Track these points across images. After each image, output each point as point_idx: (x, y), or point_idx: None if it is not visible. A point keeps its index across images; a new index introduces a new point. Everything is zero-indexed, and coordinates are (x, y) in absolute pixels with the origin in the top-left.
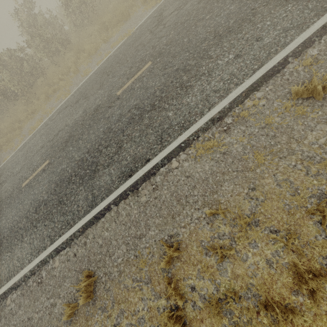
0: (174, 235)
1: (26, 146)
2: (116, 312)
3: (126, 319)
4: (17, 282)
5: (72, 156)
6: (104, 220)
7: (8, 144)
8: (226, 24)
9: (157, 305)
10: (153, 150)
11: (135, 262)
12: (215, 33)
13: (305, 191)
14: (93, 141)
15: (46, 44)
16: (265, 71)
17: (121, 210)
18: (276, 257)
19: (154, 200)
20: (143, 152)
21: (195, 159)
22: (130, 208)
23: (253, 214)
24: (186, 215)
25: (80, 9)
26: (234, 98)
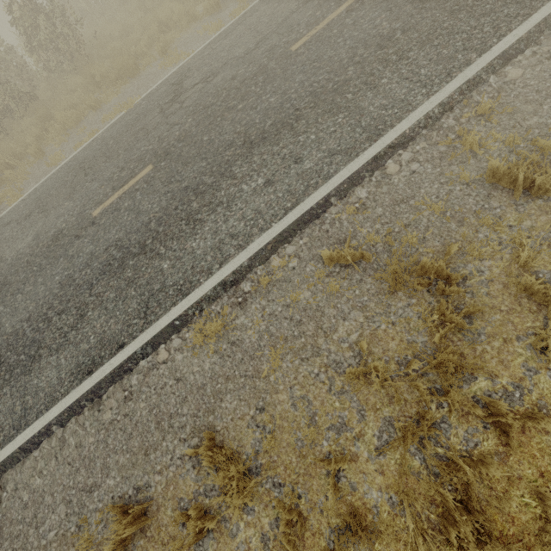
0: (144, 487)
1: None
2: None
3: None
4: None
5: (0, 323)
6: (38, 454)
7: None
8: (261, 125)
9: None
10: (132, 329)
11: (76, 539)
12: (246, 137)
13: (324, 419)
14: (41, 299)
15: None
16: (300, 214)
17: (69, 435)
18: (275, 529)
19: (124, 418)
20: (117, 329)
21: (194, 348)
22: (84, 433)
23: (255, 455)
24: (166, 451)
25: (56, 45)
26: (256, 252)
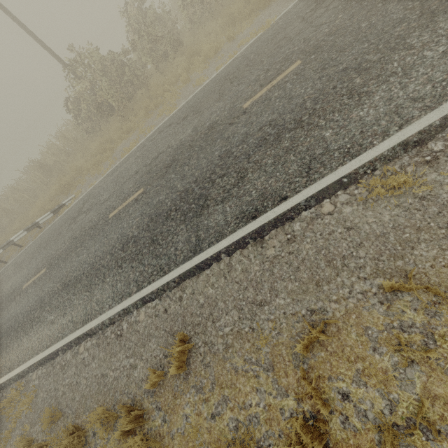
0: (318, 310)
1: (117, 171)
2: (217, 398)
3: (230, 411)
4: (93, 328)
5: (173, 185)
6: (209, 272)
7: (97, 168)
8: None
9: (280, 404)
10: (294, 185)
11: (251, 337)
12: (423, 9)
13: None
14: (204, 168)
15: (153, 46)
16: None
17: (235, 262)
18: None
19: (288, 255)
20: (278, 186)
21: (365, 203)
22: (249, 262)
23: None
24: (342, 285)
25: None
26: None
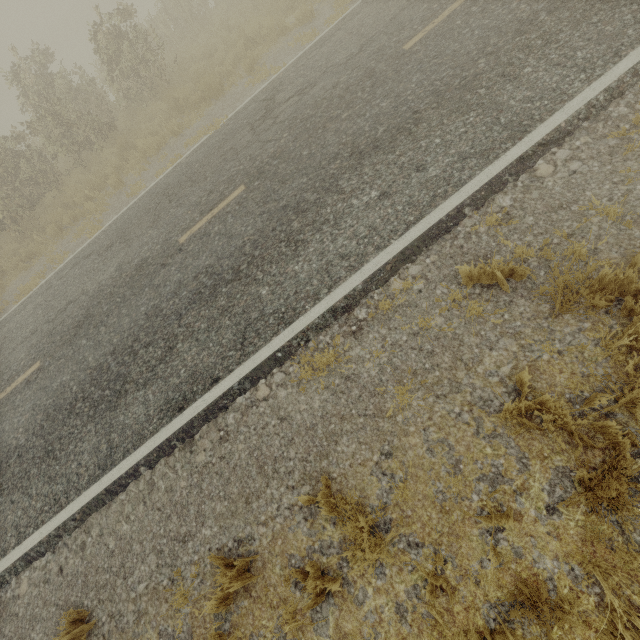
0: (246, 539)
1: (5, 328)
2: None
3: None
4: None
5: (83, 357)
6: (125, 498)
7: None
8: (372, 133)
9: None
10: (227, 361)
11: (169, 593)
12: (354, 147)
13: (471, 468)
14: (126, 332)
15: (67, 131)
16: (426, 228)
17: (158, 478)
18: (414, 599)
19: (219, 461)
20: (210, 362)
21: (299, 384)
22: (175, 476)
23: (382, 507)
24: (271, 500)
25: (137, 72)
26: (372, 274)
